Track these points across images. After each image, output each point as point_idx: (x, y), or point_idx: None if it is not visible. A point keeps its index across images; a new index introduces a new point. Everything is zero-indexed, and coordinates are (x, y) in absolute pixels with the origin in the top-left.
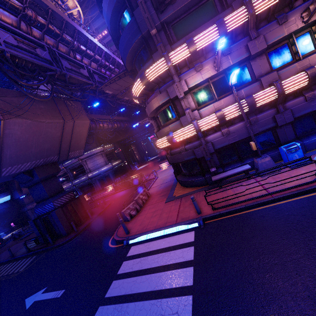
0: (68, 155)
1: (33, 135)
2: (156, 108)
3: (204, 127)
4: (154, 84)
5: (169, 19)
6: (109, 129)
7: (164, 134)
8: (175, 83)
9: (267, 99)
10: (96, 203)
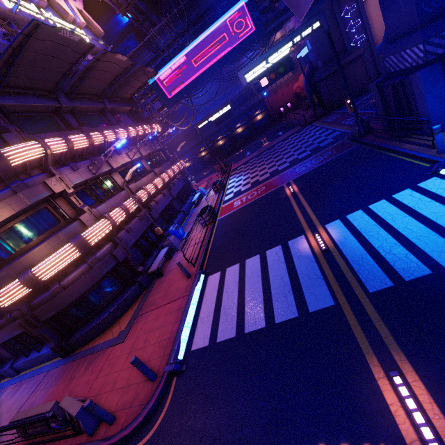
0: None
1: None
2: (17, 213)
3: (117, 221)
4: (13, 173)
5: (8, 108)
6: None
7: (46, 251)
8: (57, 175)
9: (145, 198)
10: None
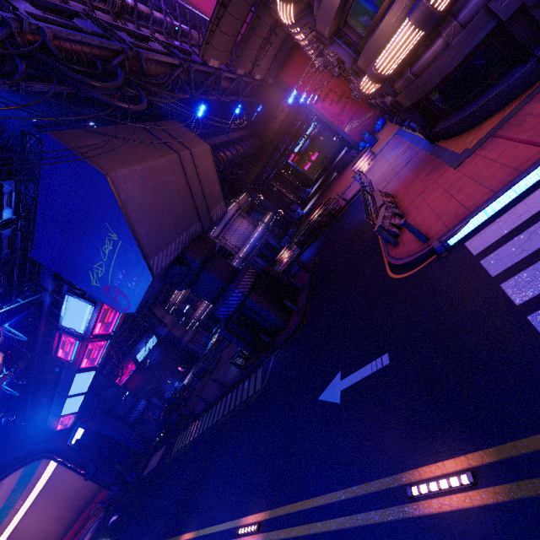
0: (210, 217)
1: (154, 193)
2: None
3: None
4: None
5: None
6: (235, 159)
7: (388, 32)
8: None
9: None
10: (289, 274)
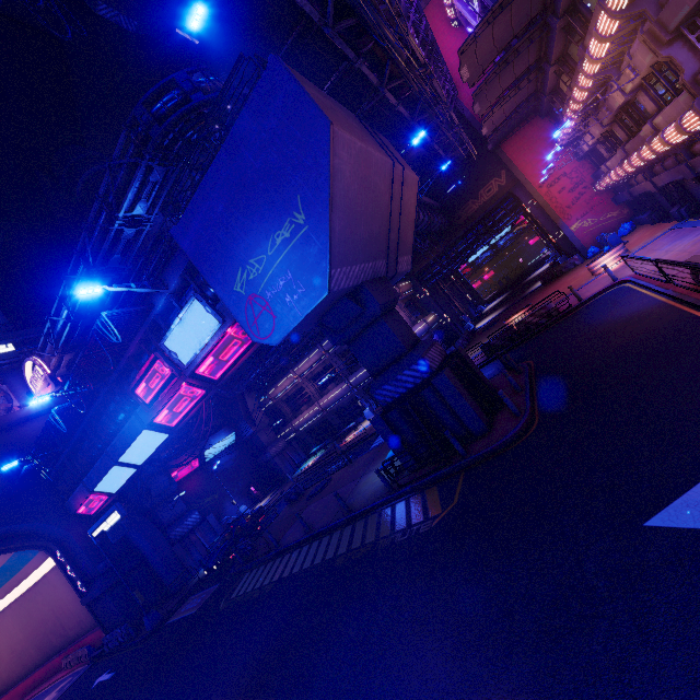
0: (396, 264)
1: (361, 187)
2: None
3: None
4: None
5: None
6: (422, 224)
7: None
8: None
9: None
10: None
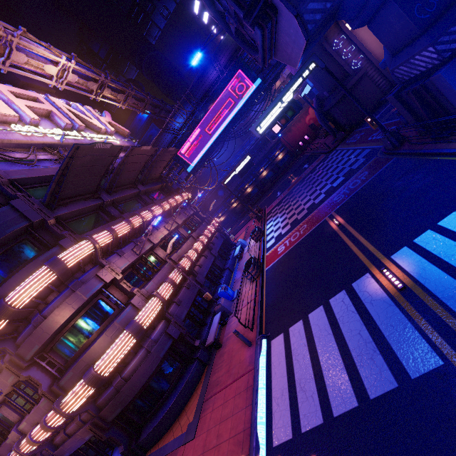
0: None
1: None
2: (76, 310)
3: (166, 296)
4: (70, 274)
5: (62, 217)
6: None
7: (105, 344)
8: (106, 265)
9: (188, 265)
10: None
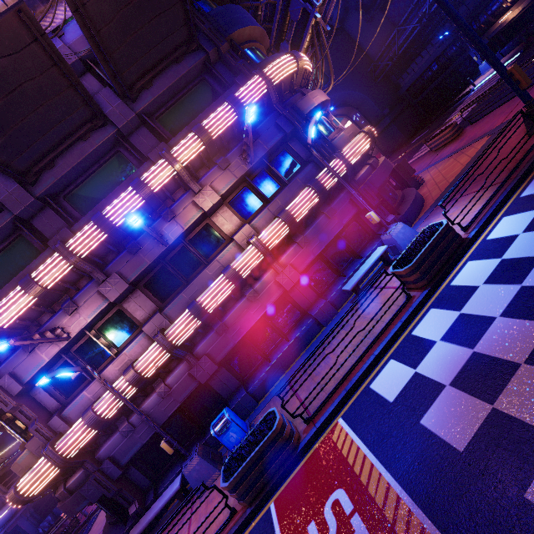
0: None
1: None
2: None
3: (71, 450)
4: None
5: None
6: None
7: (18, 474)
8: None
9: (158, 362)
10: None
